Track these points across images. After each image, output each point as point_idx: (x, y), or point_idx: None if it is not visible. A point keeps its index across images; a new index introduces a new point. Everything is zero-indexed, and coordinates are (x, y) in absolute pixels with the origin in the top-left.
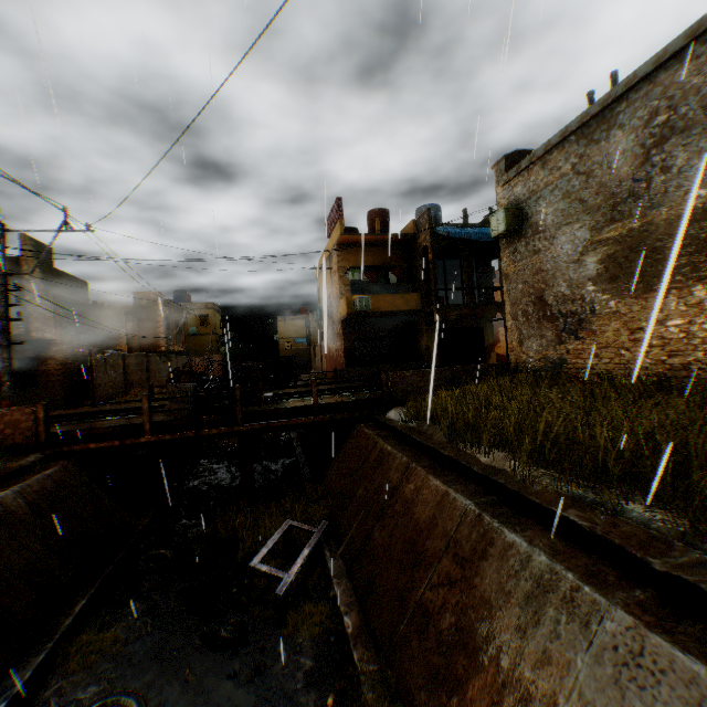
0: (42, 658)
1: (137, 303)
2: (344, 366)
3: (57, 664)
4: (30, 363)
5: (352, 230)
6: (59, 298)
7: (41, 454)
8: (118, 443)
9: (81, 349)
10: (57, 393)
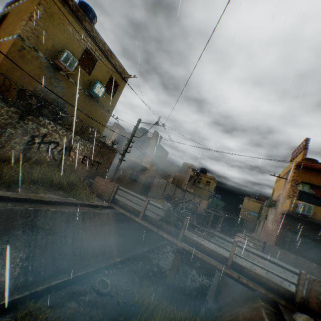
0: (16, 297)
1: (183, 166)
2: (273, 243)
3: (23, 305)
4: (138, 173)
5: (312, 160)
6: (155, 154)
7: (107, 203)
8: (129, 215)
9: (154, 175)
10: (139, 187)
